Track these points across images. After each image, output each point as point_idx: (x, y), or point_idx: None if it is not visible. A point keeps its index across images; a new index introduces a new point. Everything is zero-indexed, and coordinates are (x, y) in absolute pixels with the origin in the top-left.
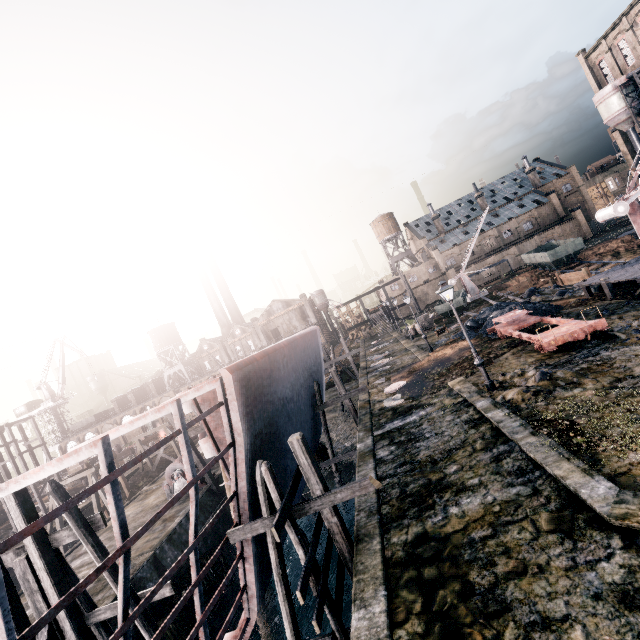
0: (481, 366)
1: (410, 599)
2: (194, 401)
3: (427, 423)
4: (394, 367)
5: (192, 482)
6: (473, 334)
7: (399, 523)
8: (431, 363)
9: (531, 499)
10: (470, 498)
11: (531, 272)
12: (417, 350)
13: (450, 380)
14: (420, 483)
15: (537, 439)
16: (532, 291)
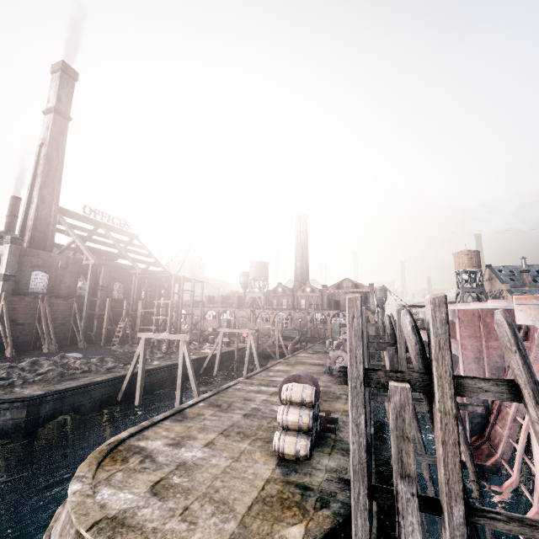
0: None
1: None
2: (458, 313)
3: None
4: None
5: None
6: None
7: None
8: None
9: None
10: None
11: None
12: None
13: None
14: None
15: None
16: None
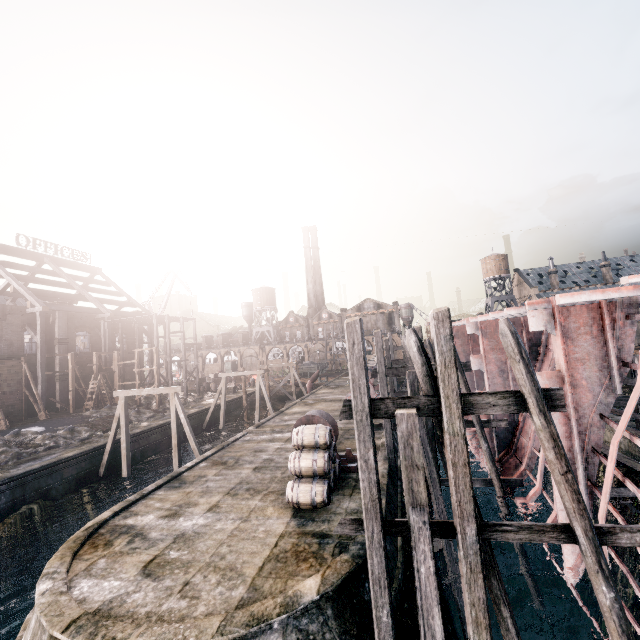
0: None
1: None
2: (481, 326)
3: None
4: None
5: None
6: None
7: None
8: None
9: None
10: None
11: None
12: None
13: None
14: None
15: None
16: None
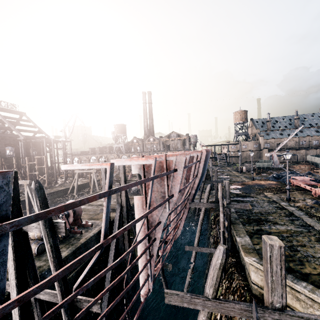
0: (288, 190)
1: (258, 241)
2: None
3: (255, 202)
4: (232, 180)
5: (192, 180)
6: (276, 180)
7: (249, 224)
8: (254, 184)
9: (307, 233)
10: (280, 226)
11: (309, 165)
12: (244, 177)
13: (266, 192)
14: (256, 217)
15: (311, 219)
16: (310, 173)
